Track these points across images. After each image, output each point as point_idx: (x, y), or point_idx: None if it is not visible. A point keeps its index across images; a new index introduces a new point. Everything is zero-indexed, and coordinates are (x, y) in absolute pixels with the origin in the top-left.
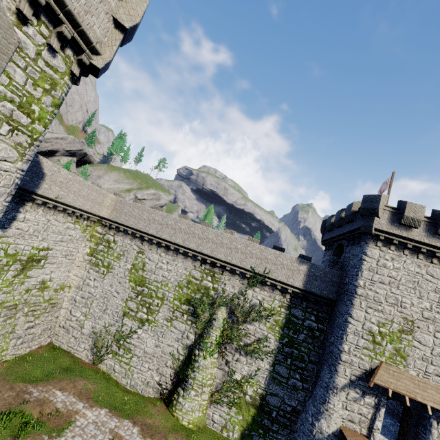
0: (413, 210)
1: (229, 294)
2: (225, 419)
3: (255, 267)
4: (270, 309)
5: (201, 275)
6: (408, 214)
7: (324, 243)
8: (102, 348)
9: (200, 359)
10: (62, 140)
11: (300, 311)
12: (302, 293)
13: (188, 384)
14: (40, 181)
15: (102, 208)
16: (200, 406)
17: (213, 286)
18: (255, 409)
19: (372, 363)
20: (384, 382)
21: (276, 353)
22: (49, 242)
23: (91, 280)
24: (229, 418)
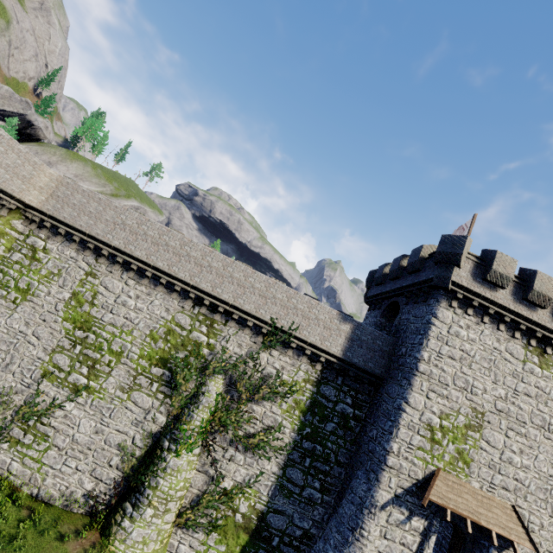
0: (503, 263)
1: (232, 356)
2: (197, 552)
3: (277, 318)
4: (291, 384)
5: (190, 322)
6: (497, 267)
7: (368, 300)
8: None
9: (170, 457)
10: None
11: (333, 390)
12: (340, 364)
13: (142, 497)
14: None
15: (29, 189)
16: (159, 533)
17: (208, 341)
18: (248, 534)
19: (427, 470)
20: (442, 499)
21: (291, 450)
22: None
23: None
24: (206, 550)
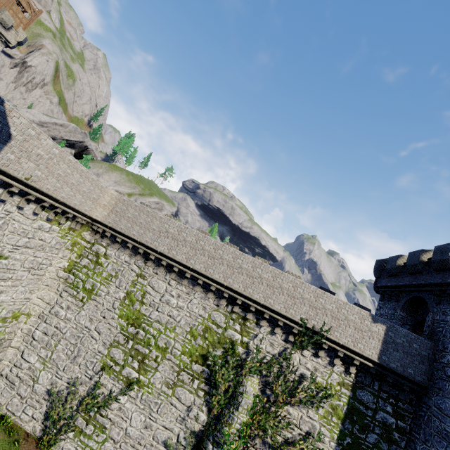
0: None
1: (266, 356)
2: None
3: (307, 319)
4: (325, 387)
5: (225, 320)
6: None
7: (380, 289)
8: (60, 421)
9: None
10: (61, 127)
11: (370, 396)
12: (376, 369)
13: None
14: (2, 145)
15: (96, 207)
16: None
17: (242, 339)
18: None
19: None
20: None
21: None
22: (3, 246)
23: (62, 309)
24: None
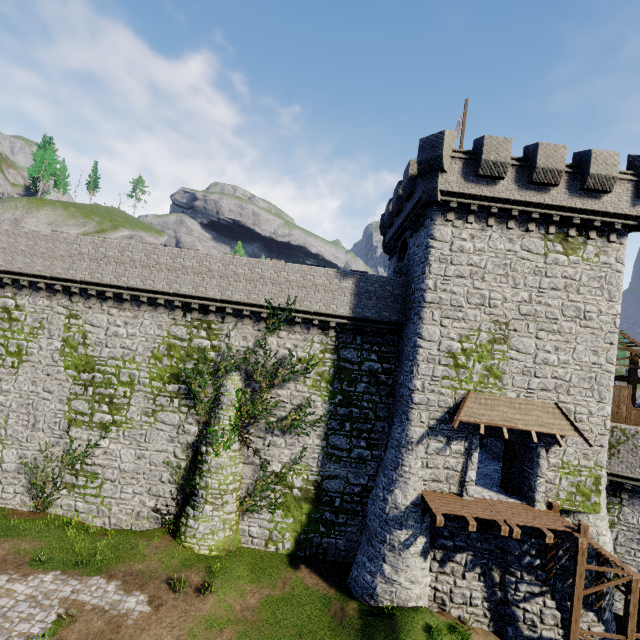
0: (494, 149)
1: (238, 351)
2: (268, 529)
3: (272, 298)
4: (309, 359)
5: (187, 331)
6: (488, 156)
7: (386, 248)
8: (47, 485)
9: (210, 458)
10: None
11: (354, 351)
12: (352, 324)
13: (198, 498)
14: None
15: None
16: (224, 523)
17: (212, 344)
18: (309, 503)
19: (457, 396)
20: (474, 417)
21: (327, 420)
22: None
23: None
24: (275, 526)
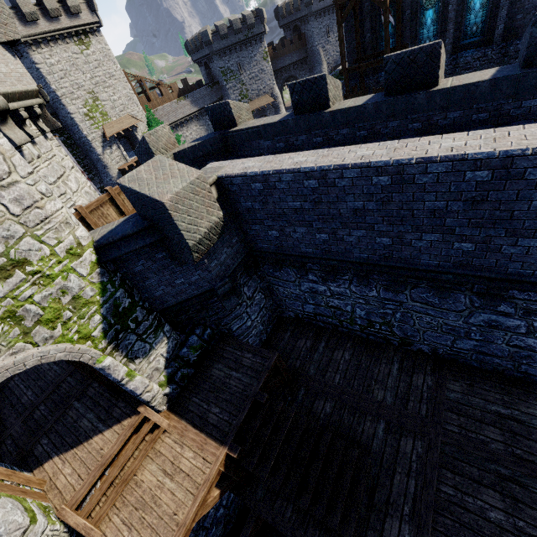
0: (24, 4)
1: None
2: None
3: None
4: None
5: None
6: (25, 10)
7: None
8: None
9: None
10: None
11: None
12: None
13: None
14: None
15: None
16: None
17: None
18: None
19: (101, 130)
20: (111, 133)
21: None
22: None
23: None
24: None
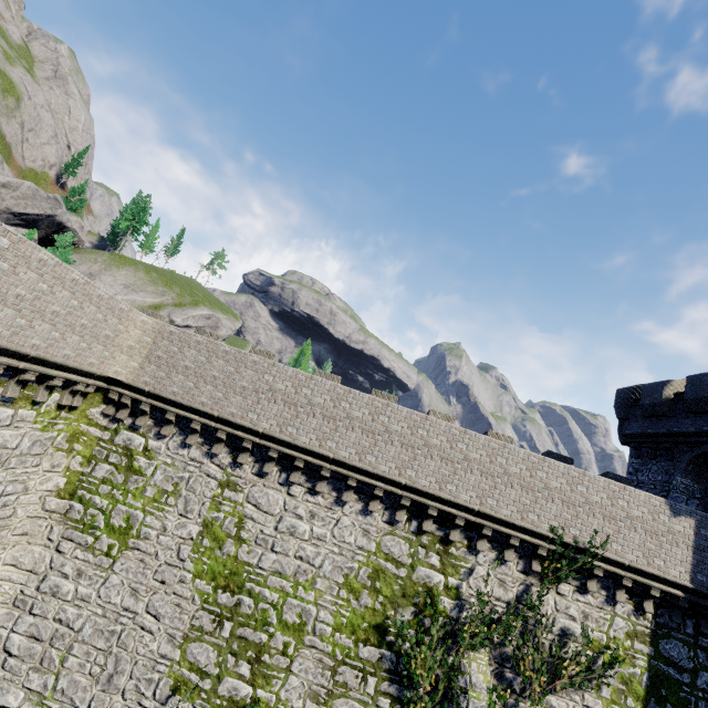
0: None
1: (498, 610)
2: None
3: (563, 527)
4: (606, 645)
5: (409, 550)
6: None
7: (632, 440)
8: None
9: None
10: (5, 189)
11: (683, 647)
12: (689, 599)
13: None
14: None
15: (114, 354)
16: None
17: (446, 583)
18: None
19: None
20: None
21: None
22: None
23: (65, 578)
24: None
